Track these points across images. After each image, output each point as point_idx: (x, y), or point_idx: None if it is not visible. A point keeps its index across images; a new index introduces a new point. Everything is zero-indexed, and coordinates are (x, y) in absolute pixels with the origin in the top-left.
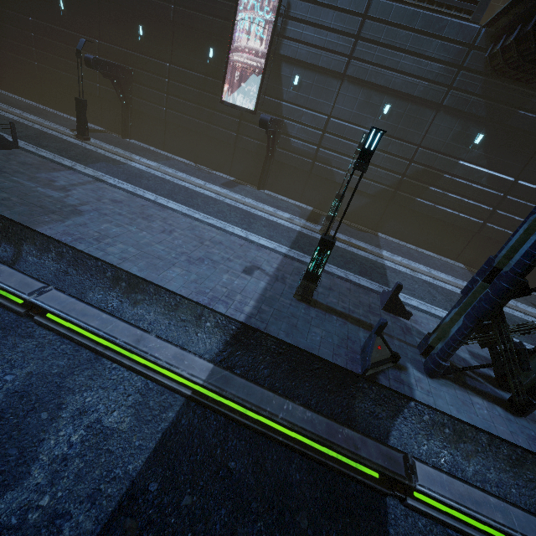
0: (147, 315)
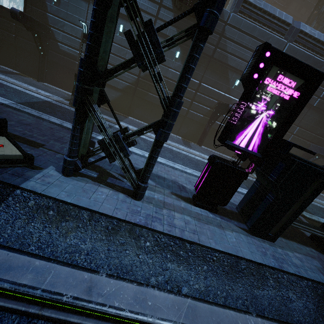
0: None
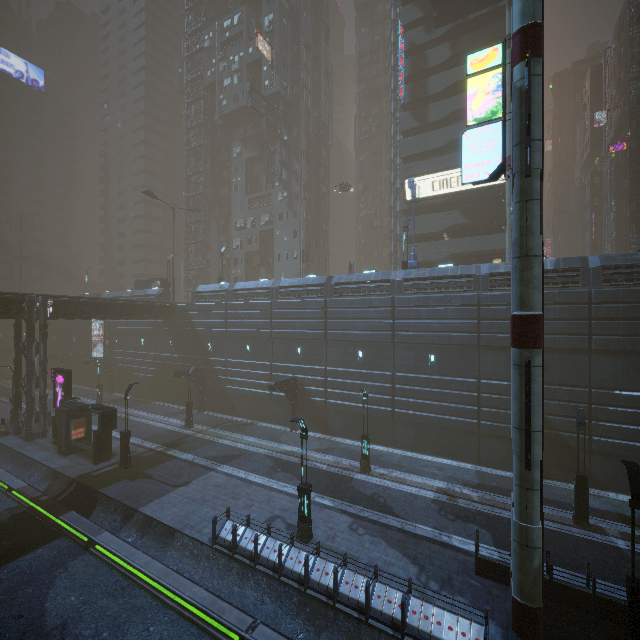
0: None
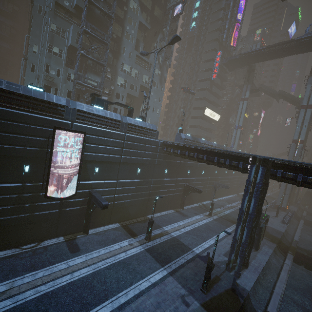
0: None
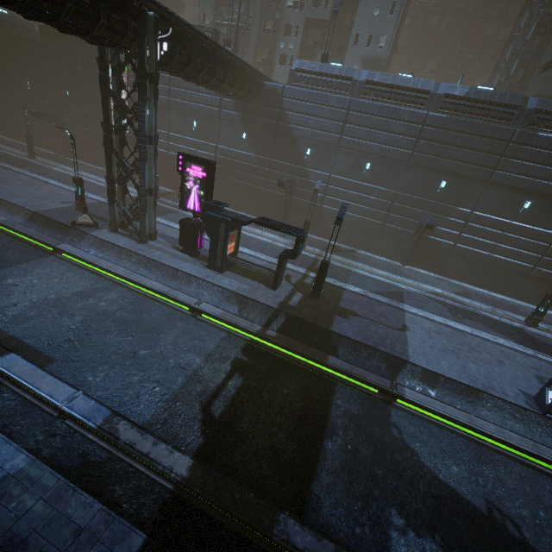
0: (0, 212)
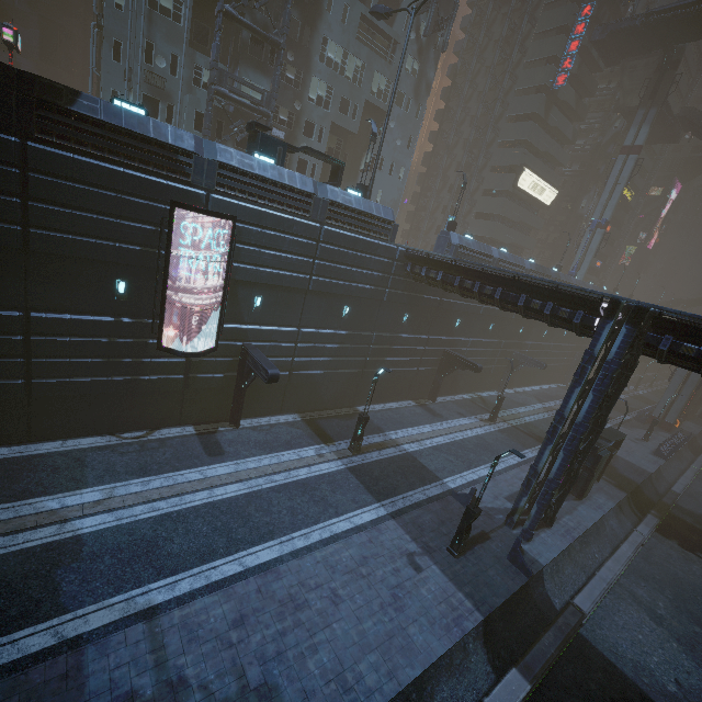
0: (444, 693)
